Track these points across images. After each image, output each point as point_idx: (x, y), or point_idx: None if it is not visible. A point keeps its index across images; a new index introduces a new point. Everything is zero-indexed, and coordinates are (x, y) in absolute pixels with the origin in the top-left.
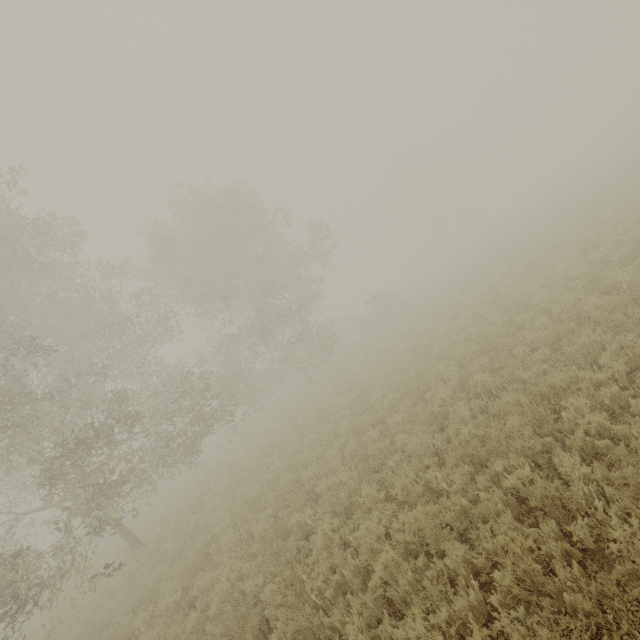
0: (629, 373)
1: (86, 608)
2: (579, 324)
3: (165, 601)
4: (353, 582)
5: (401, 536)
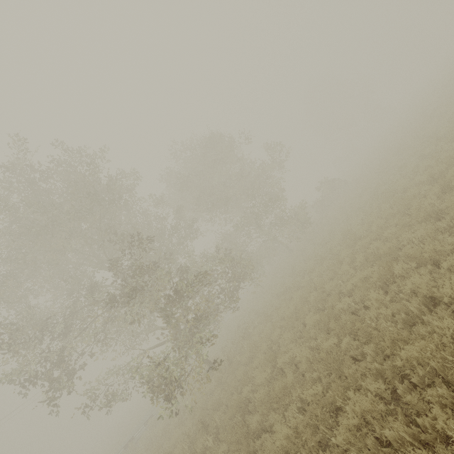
0: None
1: (199, 401)
2: None
3: (261, 375)
4: (422, 310)
5: (451, 274)
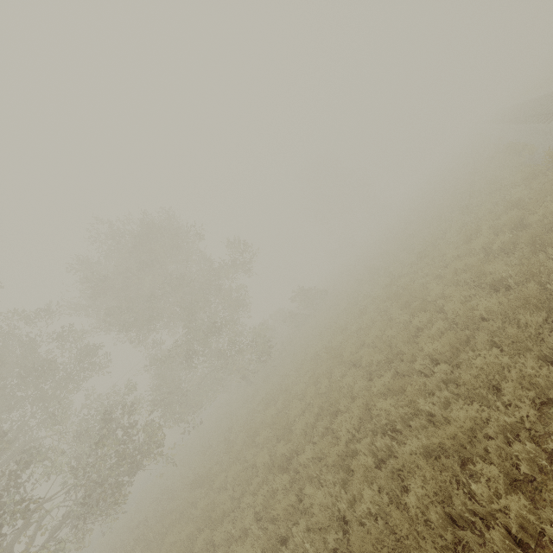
0: (540, 407)
1: None
2: (474, 329)
3: None
4: None
5: None
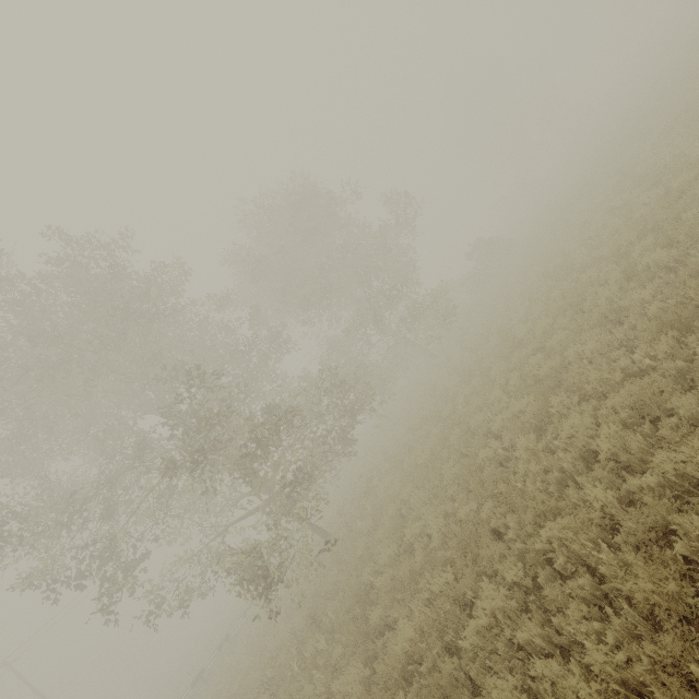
0: None
1: (309, 587)
2: None
3: (384, 552)
4: (577, 468)
5: (615, 417)
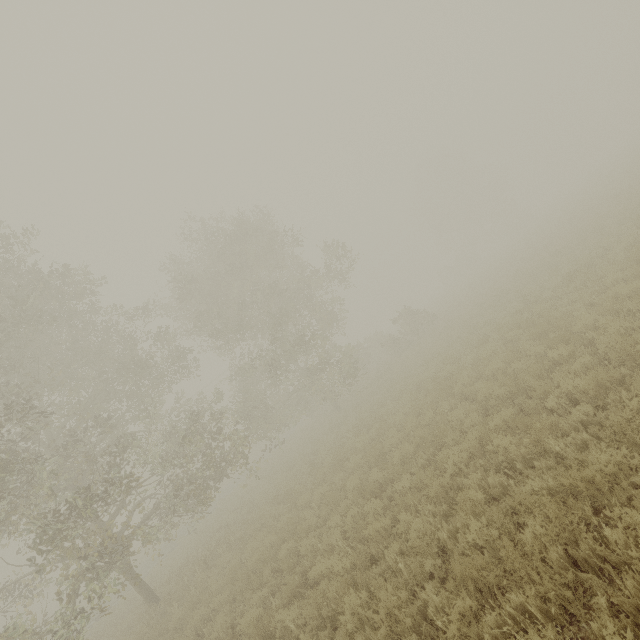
0: None
1: None
2: (634, 367)
3: None
4: None
5: None
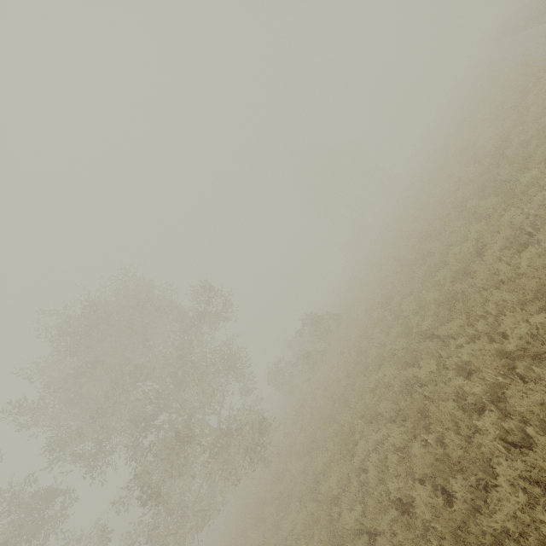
0: None
1: None
2: None
3: None
4: None
5: None
